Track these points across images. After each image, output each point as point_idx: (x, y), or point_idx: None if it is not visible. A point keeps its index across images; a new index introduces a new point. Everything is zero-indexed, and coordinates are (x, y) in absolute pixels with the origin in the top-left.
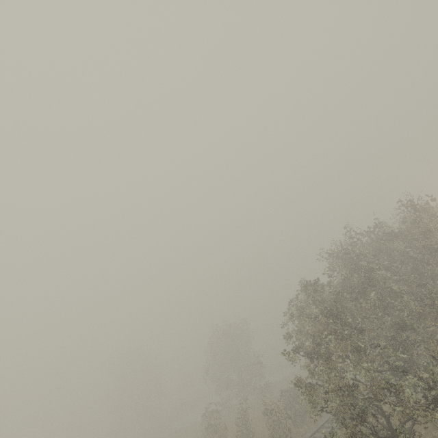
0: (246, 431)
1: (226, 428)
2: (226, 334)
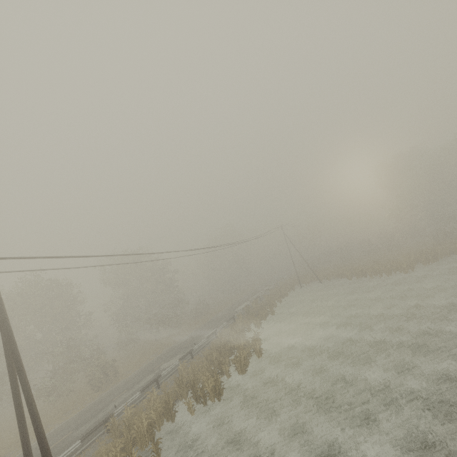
0: None
1: None
2: None
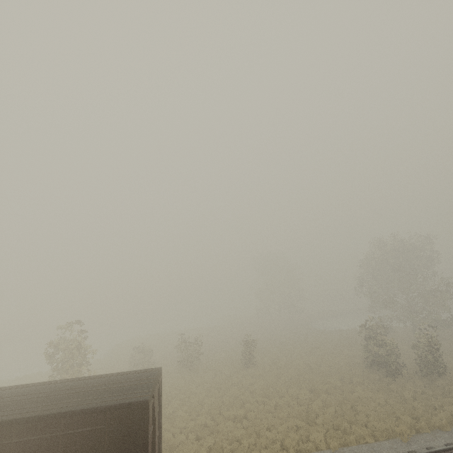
0: (435, 361)
1: (397, 347)
2: (395, 249)
